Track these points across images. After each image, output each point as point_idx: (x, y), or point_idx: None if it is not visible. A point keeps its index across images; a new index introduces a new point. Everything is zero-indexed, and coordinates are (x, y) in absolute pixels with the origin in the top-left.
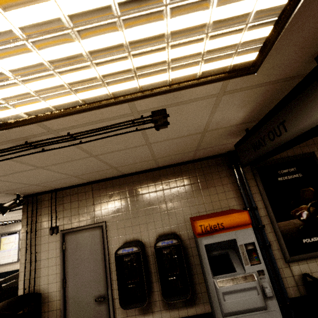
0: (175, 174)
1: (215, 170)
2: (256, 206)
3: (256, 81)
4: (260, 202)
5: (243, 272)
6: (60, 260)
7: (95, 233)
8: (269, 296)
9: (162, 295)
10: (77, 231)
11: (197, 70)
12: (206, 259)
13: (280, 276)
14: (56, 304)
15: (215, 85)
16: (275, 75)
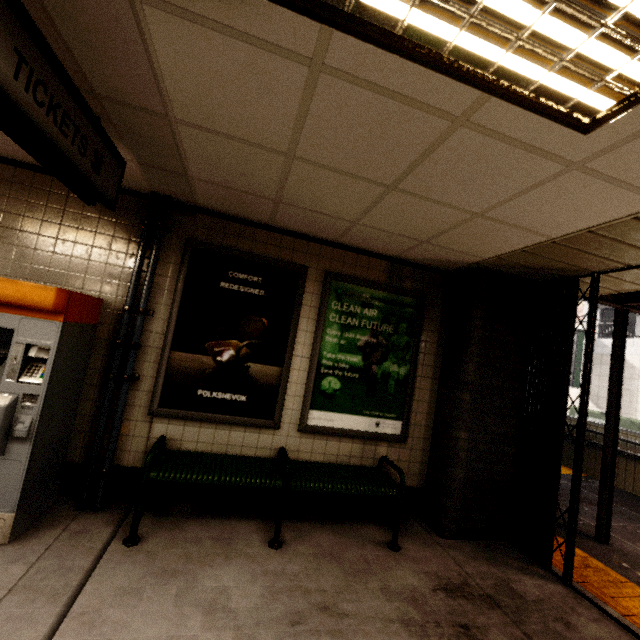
0: (13, 184)
1: (112, 218)
2: (153, 312)
3: None
4: (164, 309)
5: None
6: None
7: None
8: (17, 436)
9: None
10: None
11: None
12: None
13: (127, 431)
14: None
15: None
16: None
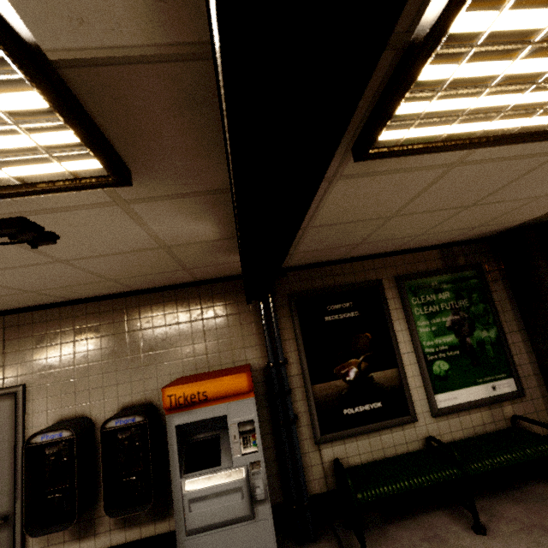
0: (164, 304)
1: (233, 300)
2: (287, 360)
3: (172, 190)
4: (293, 354)
5: (230, 466)
6: None
7: (2, 405)
8: (259, 499)
9: (105, 508)
10: None
11: (1, 175)
12: (175, 448)
13: (305, 464)
14: None
15: (91, 191)
16: (198, 184)
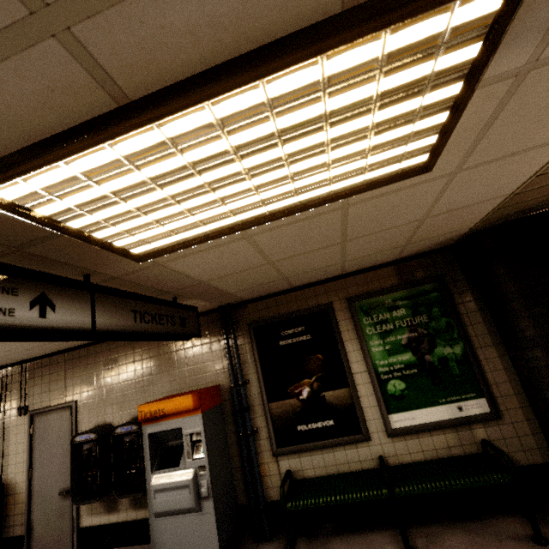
0: None
1: (206, 332)
2: (248, 381)
3: None
4: (254, 376)
5: (185, 467)
6: (27, 446)
7: (65, 414)
8: (203, 496)
9: (115, 491)
10: (47, 412)
11: None
12: (148, 450)
13: (265, 472)
14: (22, 497)
15: None
16: None
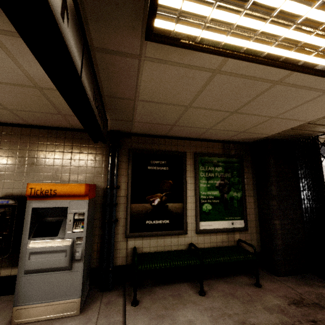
0: (48, 137)
1: (94, 145)
2: (119, 186)
3: None
4: (124, 184)
5: (63, 237)
6: None
7: None
8: (76, 259)
9: None
10: None
11: None
12: (29, 221)
13: (116, 247)
14: None
15: None
16: None
